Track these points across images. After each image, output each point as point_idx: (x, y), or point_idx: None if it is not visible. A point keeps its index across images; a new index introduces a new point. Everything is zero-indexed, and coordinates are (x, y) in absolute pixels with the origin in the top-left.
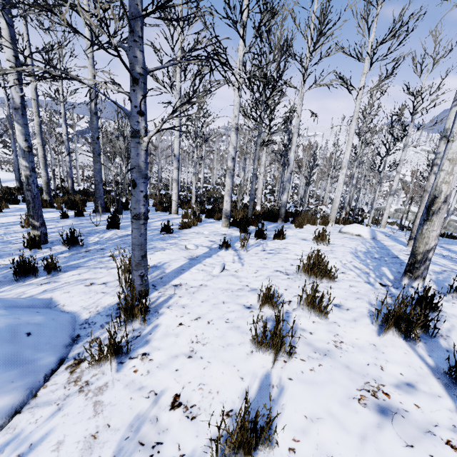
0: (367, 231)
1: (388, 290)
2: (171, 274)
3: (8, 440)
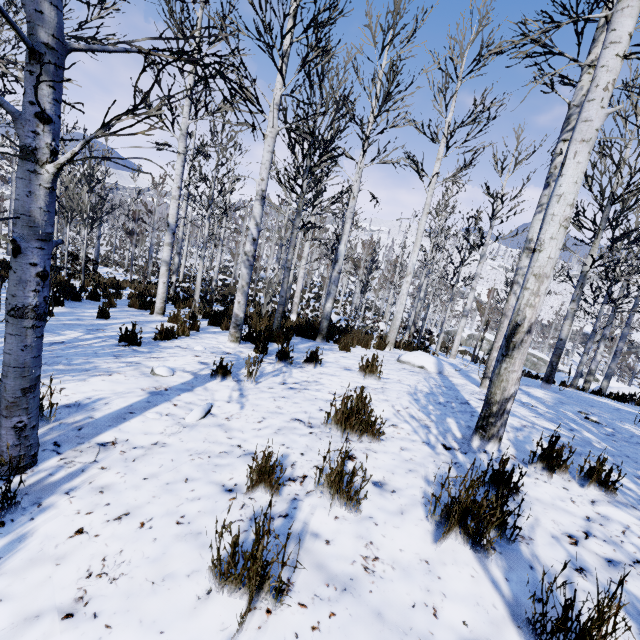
0: (433, 362)
1: (454, 457)
2: (104, 421)
3: None
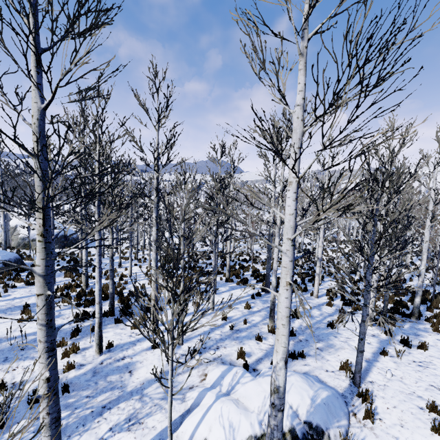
0: None
1: None
2: (363, 372)
3: (353, 435)
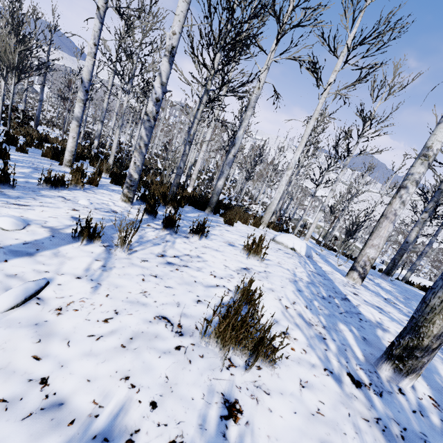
0: (303, 247)
1: (371, 405)
2: None
3: None
